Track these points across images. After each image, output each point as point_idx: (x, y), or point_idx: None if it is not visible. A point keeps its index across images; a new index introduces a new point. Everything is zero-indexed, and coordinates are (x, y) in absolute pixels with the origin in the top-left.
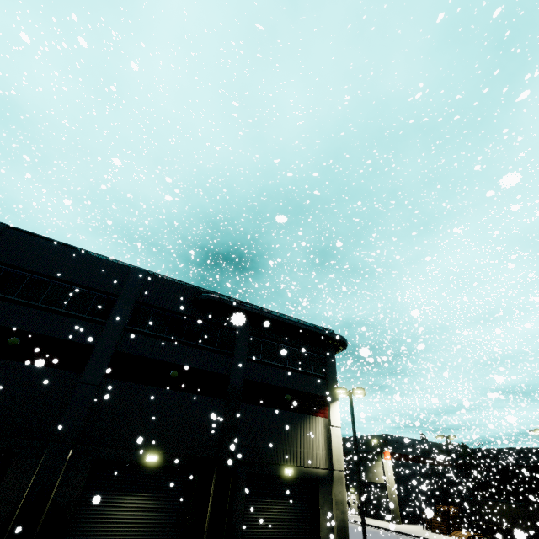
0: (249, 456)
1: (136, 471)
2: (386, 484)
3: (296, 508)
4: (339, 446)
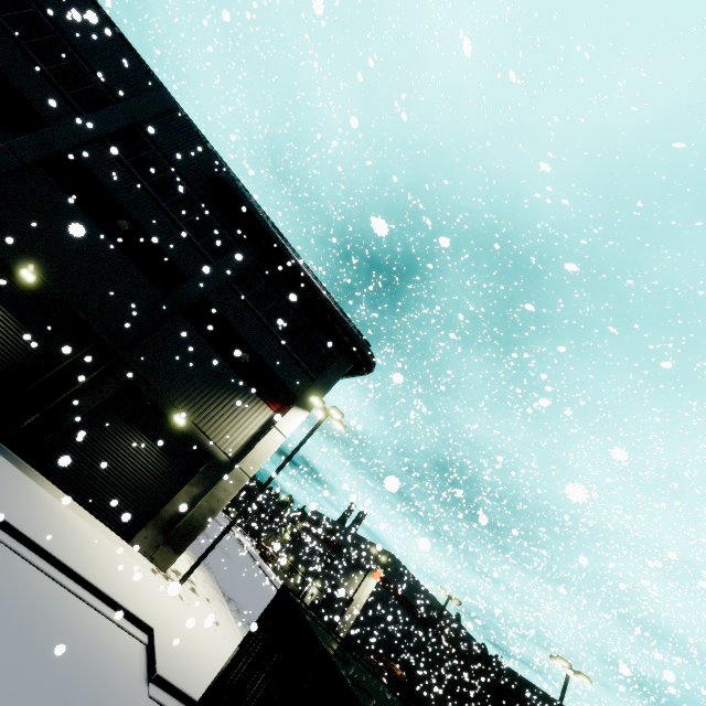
0: (145, 369)
1: (6, 277)
2: (351, 599)
3: (162, 462)
4: (267, 452)
